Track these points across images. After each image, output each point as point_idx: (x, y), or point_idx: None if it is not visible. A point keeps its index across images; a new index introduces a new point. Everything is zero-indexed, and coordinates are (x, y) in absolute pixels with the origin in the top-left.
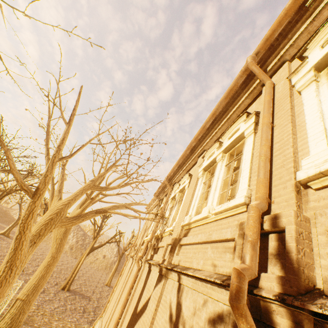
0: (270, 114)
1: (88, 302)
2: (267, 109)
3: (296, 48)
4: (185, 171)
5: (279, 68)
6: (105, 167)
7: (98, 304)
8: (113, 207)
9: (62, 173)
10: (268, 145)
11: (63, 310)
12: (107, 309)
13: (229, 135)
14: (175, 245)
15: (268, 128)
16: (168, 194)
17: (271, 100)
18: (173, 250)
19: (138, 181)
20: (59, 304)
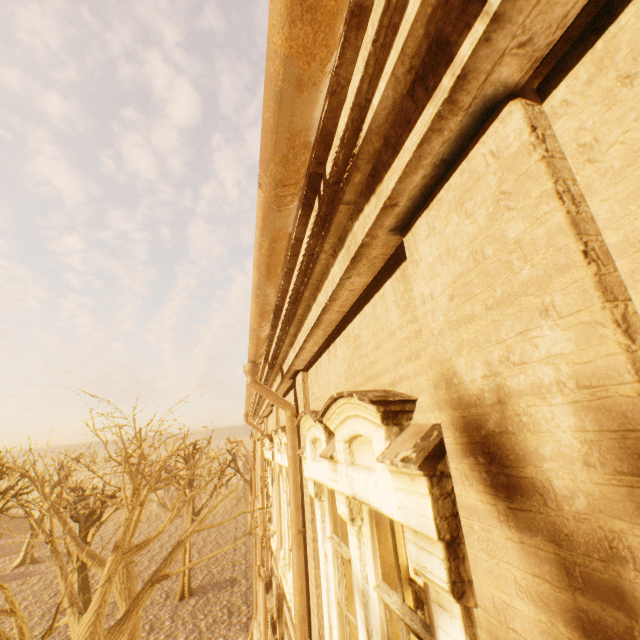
0: (298, 505)
1: (231, 592)
2: (292, 497)
3: (301, 365)
4: (267, 412)
5: (297, 372)
6: (127, 508)
7: (248, 582)
8: (175, 551)
9: (57, 564)
10: (300, 588)
11: (196, 638)
12: (260, 605)
13: (283, 440)
14: (281, 603)
15: (297, 547)
16: (261, 442)
17: (296, 468)
18: (281, 612)
19: (194, 493)
20: (186, 633)
